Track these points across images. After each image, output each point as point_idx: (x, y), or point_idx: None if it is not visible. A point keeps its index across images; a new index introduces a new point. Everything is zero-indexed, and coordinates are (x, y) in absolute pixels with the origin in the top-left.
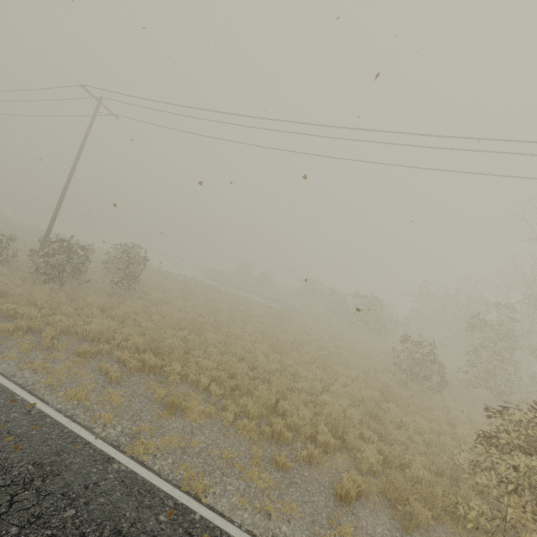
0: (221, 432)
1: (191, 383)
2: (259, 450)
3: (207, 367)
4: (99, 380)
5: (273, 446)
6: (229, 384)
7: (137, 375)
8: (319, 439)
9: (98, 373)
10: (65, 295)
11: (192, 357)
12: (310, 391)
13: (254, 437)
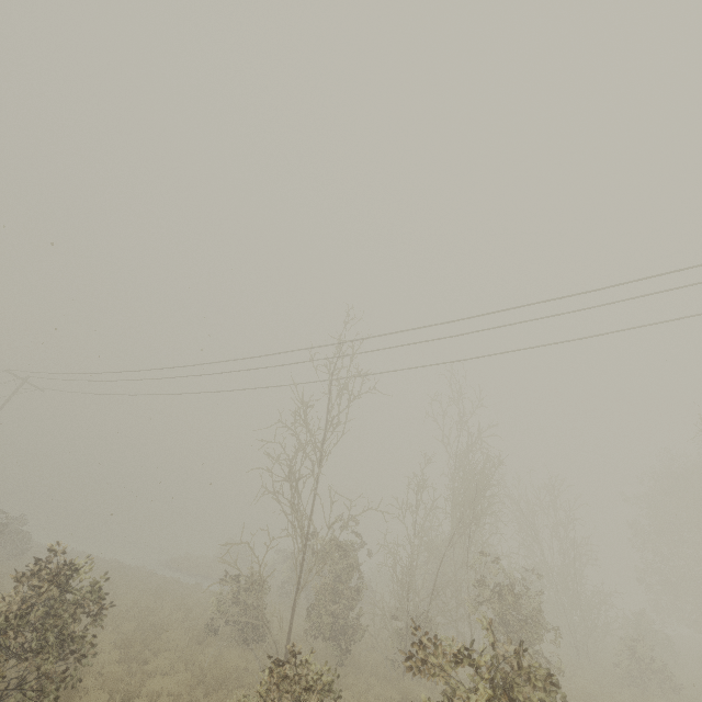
0: None
1: None
2: None
3: None
4: None
5: None
6: None
7: None
8: None
9: None
10: None
11: None
12: None
13: None
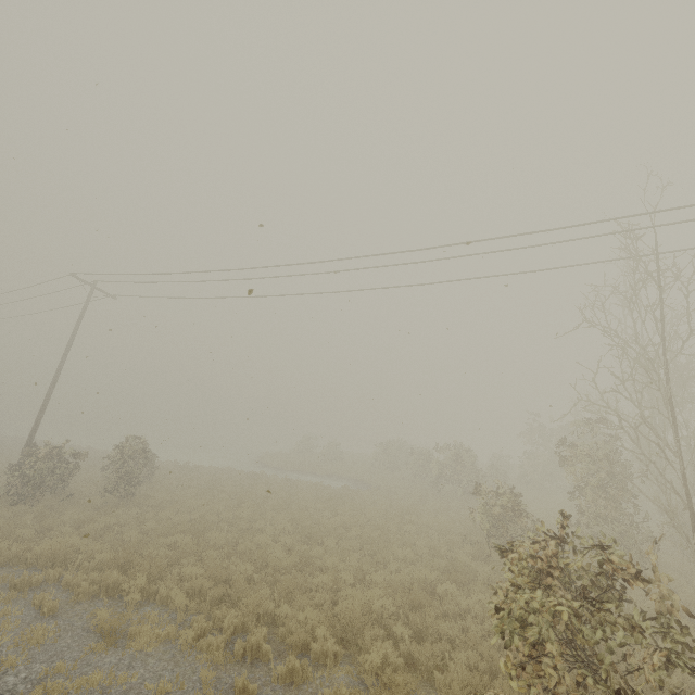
0: (173, 660)
1: (161, 602)
2: (211, 674)
3: (192, 577)
4: (28, 616)
5: (243, 669)
6: (213, 594)
7: (86, 602)
8: (313, 647)
9: (31, 608)
10: (32, 517)
11: (180, 569)
12: (332, 586)
13: (218, 659)
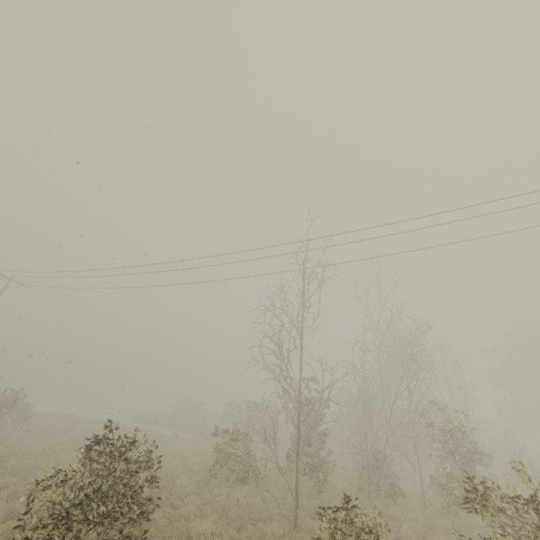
0: None
1: None
2: None
3: None
4: None
5: None
6: None
7: None
8: None
9: None
10: None
11: None
12: None
13: None
